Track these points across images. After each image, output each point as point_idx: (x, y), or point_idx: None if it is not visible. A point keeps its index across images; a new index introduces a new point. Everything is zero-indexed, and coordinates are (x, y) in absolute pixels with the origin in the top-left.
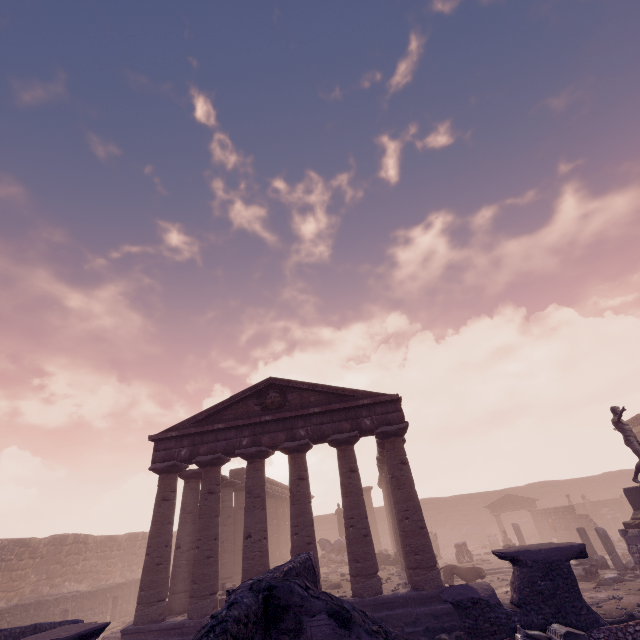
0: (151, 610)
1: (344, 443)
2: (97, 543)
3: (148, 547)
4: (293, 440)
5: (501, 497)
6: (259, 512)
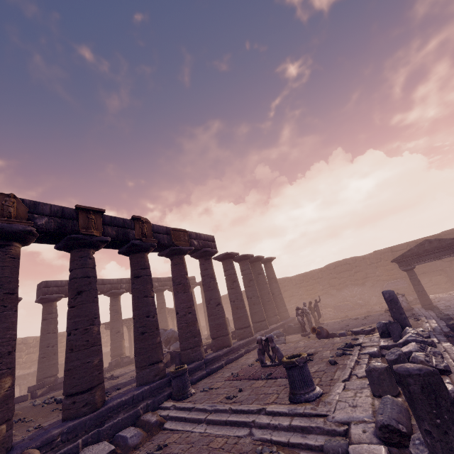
0: None
1: None
2: None
3: None
4: None
5: (415, 246)
6: None
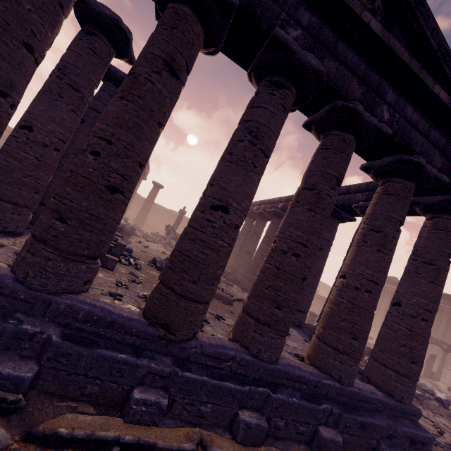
0: None
1: (418, 180)
2: None
3: None
4: (369, 112)
5: None
6: (256, 181)
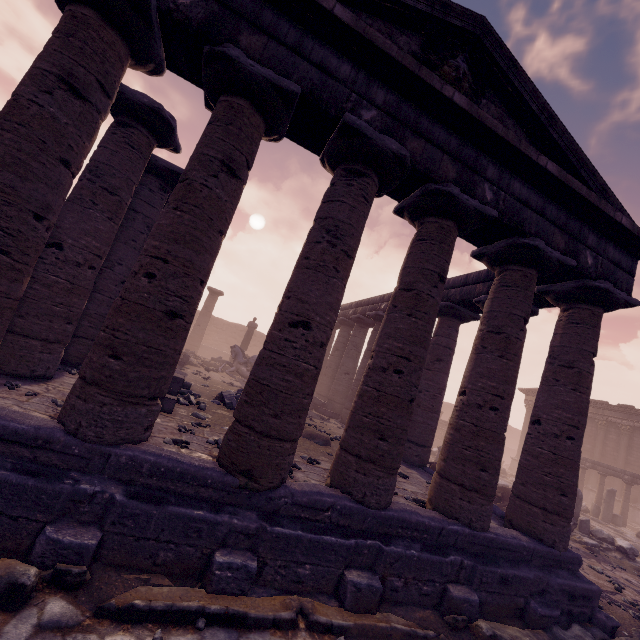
0: None
1: (539, 266)
2: None
3: None
4: (467, 193)
5: None
6: (341, 288)
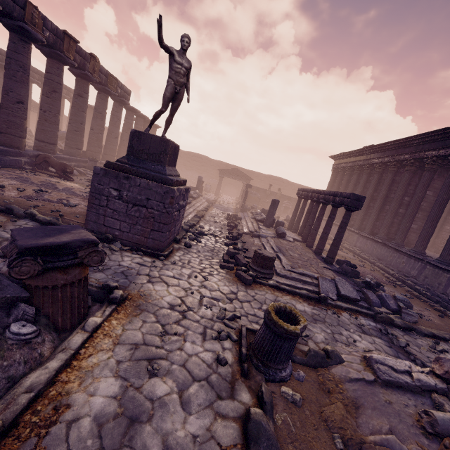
0: None
1: None
2: None
3: None
4: None
5: (232, 169)
6: None
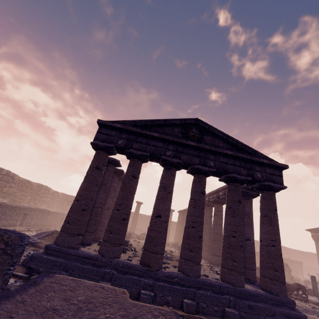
0: (72, 239)
1: (239, 182)
2: (19, 181)
3: (78, 195)
4: (204, 166)
5: None
6: (169, 203)
